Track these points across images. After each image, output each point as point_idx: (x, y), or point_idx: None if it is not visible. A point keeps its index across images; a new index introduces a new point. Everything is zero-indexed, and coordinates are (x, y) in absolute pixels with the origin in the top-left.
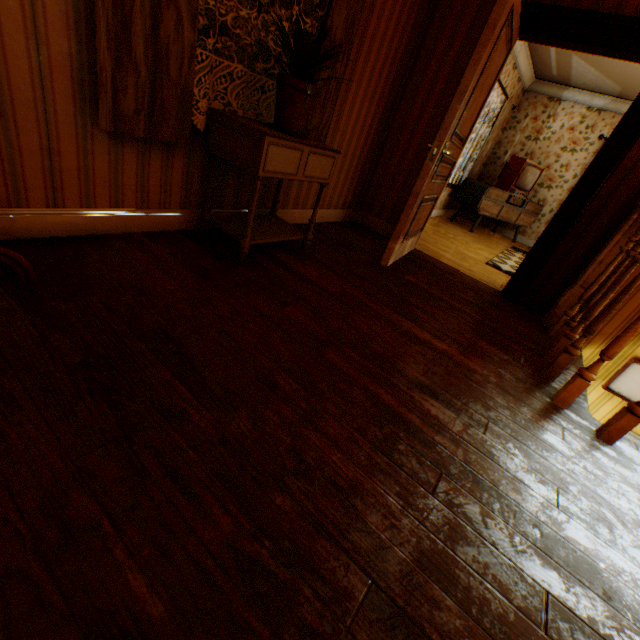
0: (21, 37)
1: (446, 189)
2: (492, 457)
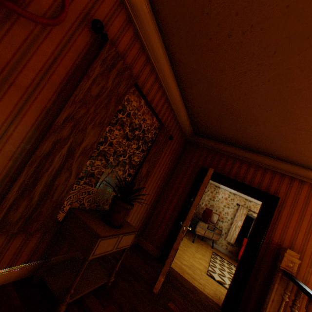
0: None
1: None
2: None
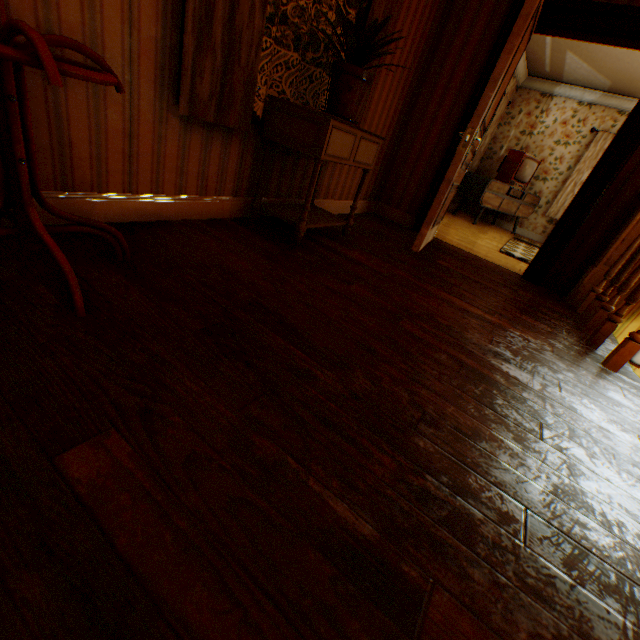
0: (118, 21)
1: None
2: (575, 411)
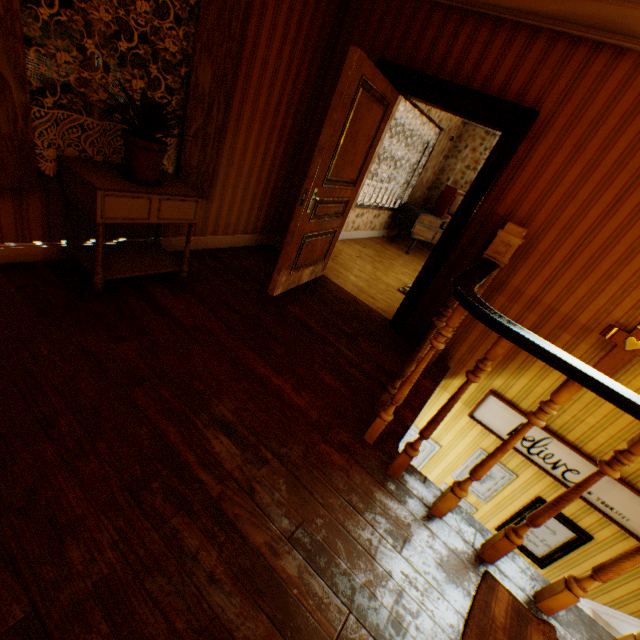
0: None
1: (385, 212)
2: (252, 492)
